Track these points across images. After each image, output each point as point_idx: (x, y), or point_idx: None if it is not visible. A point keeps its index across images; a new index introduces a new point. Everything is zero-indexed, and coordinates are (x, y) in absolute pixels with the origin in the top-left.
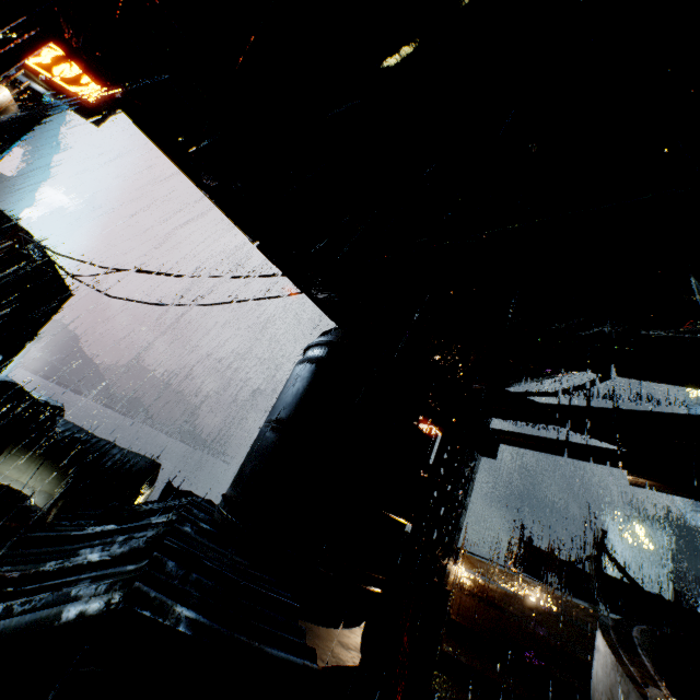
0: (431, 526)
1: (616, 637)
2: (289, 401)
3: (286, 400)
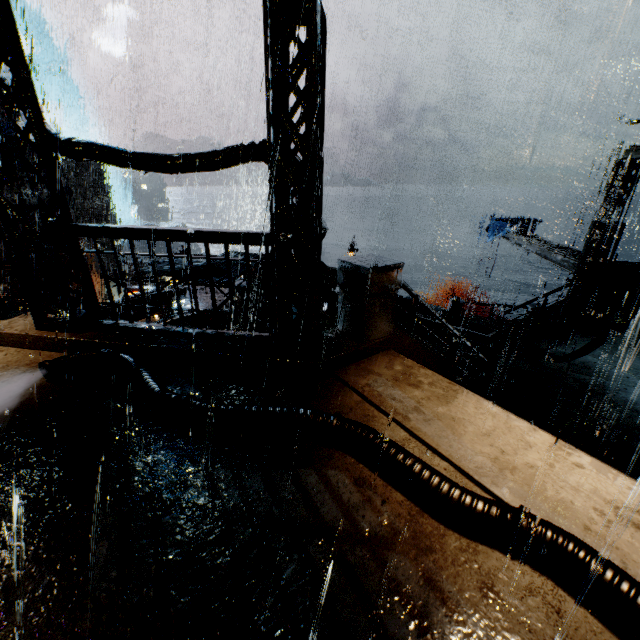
0: None
1: None
2: None
3: None
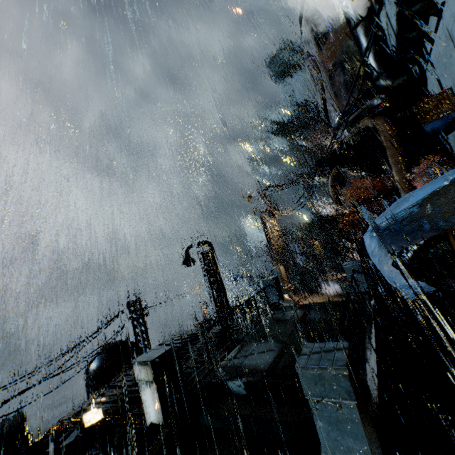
0: None
1: None
2: None
3: None
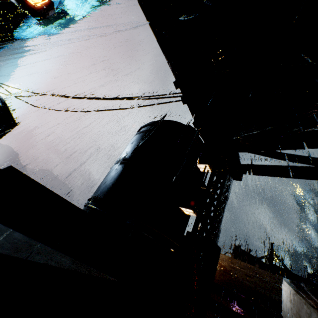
0: (209, 212)
1: (295, 286)
2: (129, 150)
3: (127, 150)
